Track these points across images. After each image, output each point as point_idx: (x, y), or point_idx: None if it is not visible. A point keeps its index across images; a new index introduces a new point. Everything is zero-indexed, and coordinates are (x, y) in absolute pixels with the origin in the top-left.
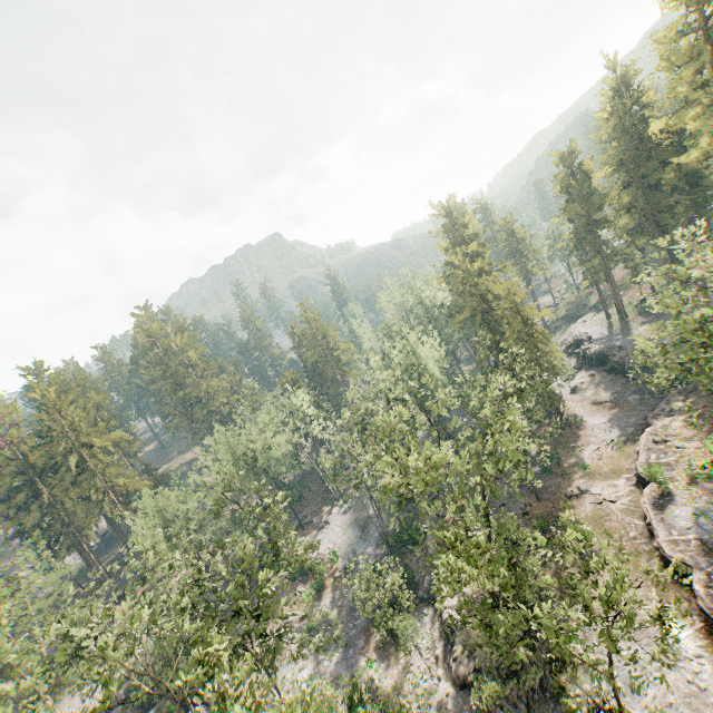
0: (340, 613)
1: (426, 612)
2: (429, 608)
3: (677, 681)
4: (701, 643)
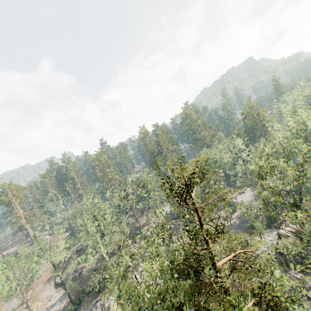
0: (239, 219)
1: (275, 231)
2: (277, 230)
3: None
4: None
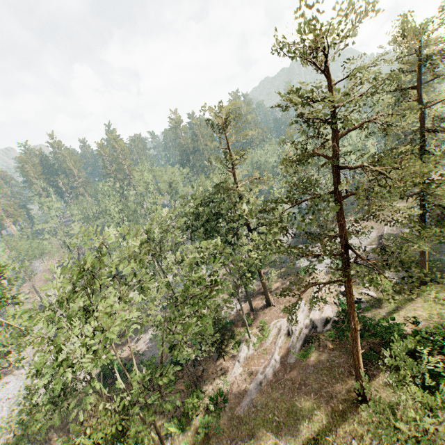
0: None
1: None
2: None
3: (356, 241)
4: (374, 237)
